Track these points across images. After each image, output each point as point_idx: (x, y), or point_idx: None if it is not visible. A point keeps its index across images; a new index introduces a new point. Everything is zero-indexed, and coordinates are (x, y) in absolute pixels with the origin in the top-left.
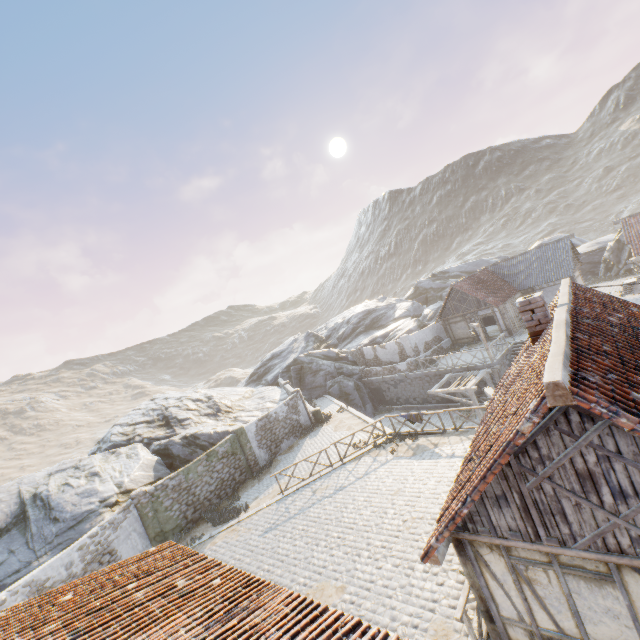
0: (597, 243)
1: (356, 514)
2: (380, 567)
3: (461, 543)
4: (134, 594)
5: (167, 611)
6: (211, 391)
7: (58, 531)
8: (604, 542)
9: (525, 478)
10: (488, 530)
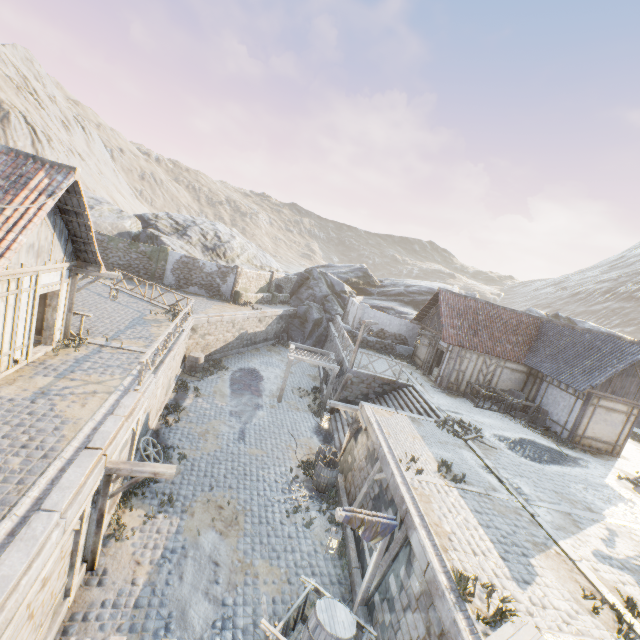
0: None
1: None
2: None
3: None
4: None
5: None
6: (257, 250)
7: None
8: None
9: None
10: None
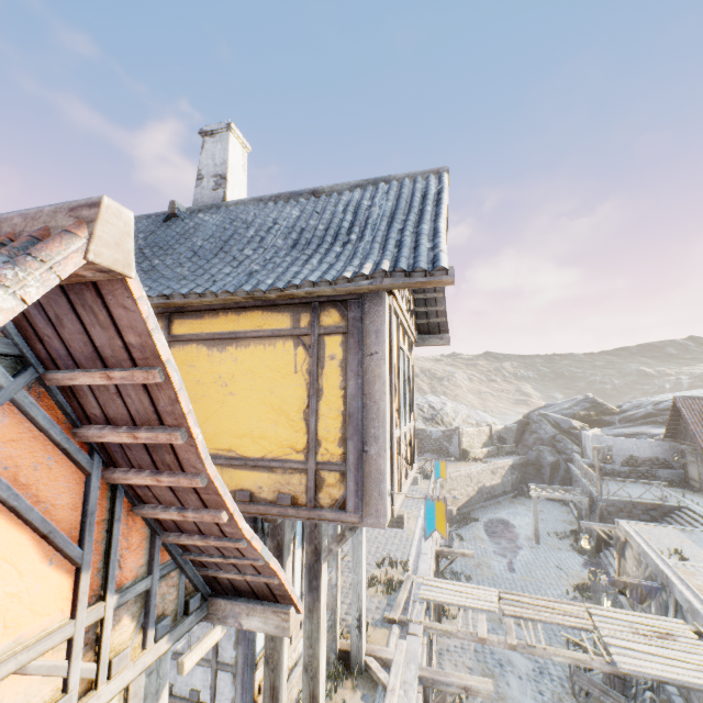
0: None
1: None
2: None
3: None
4: None
5: None
6: (467, 409)
7: None
8: None
9: None
10: None
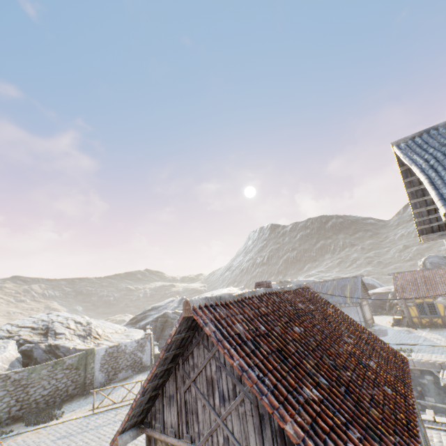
0: (388, 289)
1: None
2: None
3: (151, 443)
4: None
5: None
6: (95, 321)
7: None
8: (212, 440)
9: (185, 381)
10: (160, 426)
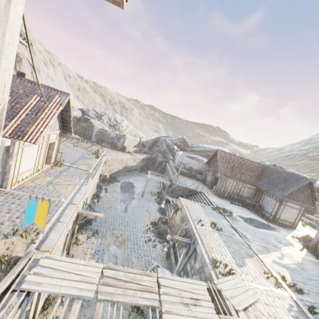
0: None
1: None
2: None
3: None
4: None
5: None
6: (133, 127)
7: None
8: None
9: None
10: None
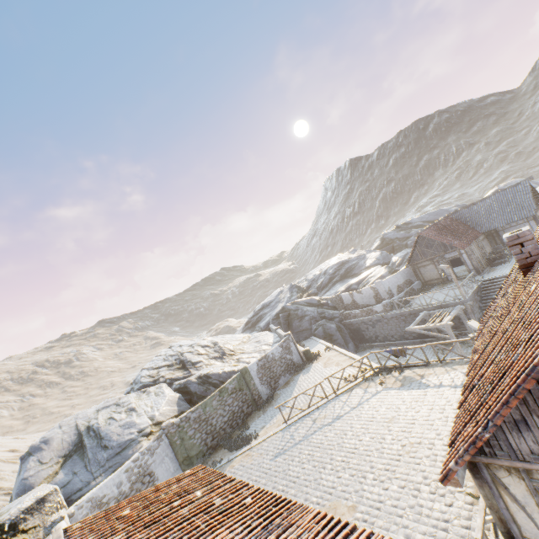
0: None
1: (356, 440)
2: (386, 488)
3: (476, 466)
4: (180, 510)
5: (211, 526)
6: (215, 338)
7: (108, 456)
8: None
9: None
10: (507, 454)
